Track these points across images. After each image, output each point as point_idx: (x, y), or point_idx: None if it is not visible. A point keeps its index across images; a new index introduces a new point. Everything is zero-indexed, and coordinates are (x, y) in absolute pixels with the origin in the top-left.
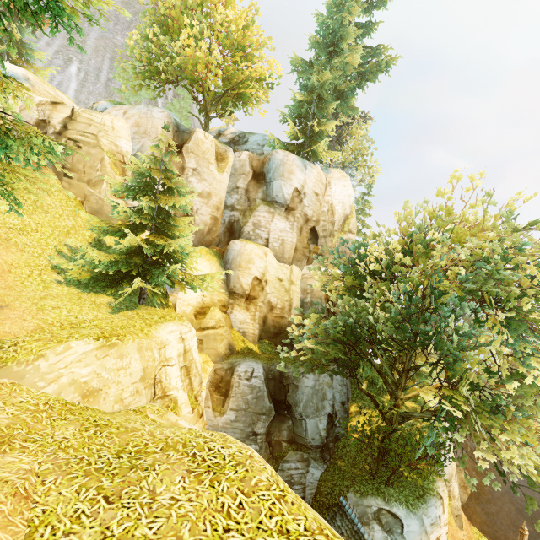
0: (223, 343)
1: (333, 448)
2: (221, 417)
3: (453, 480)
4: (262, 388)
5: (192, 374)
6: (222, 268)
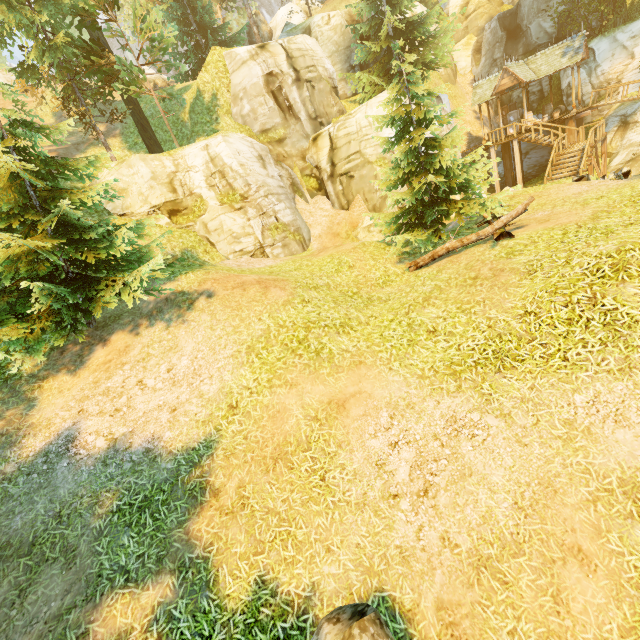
0: (483, 19)
1: None
2: (479, 66)
3: None
4: (495, 26)
5: None
6: None
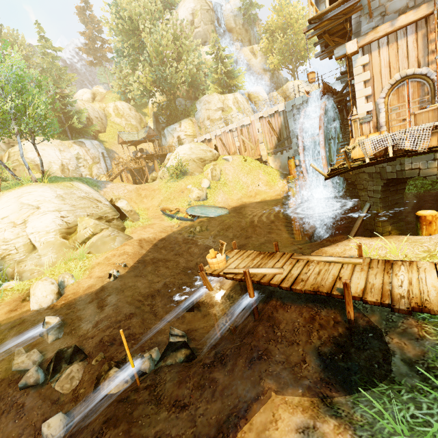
0: None
1: None
2: None
3: (205, 121)
4: (153, 116)
5: (119, 110)
6: None
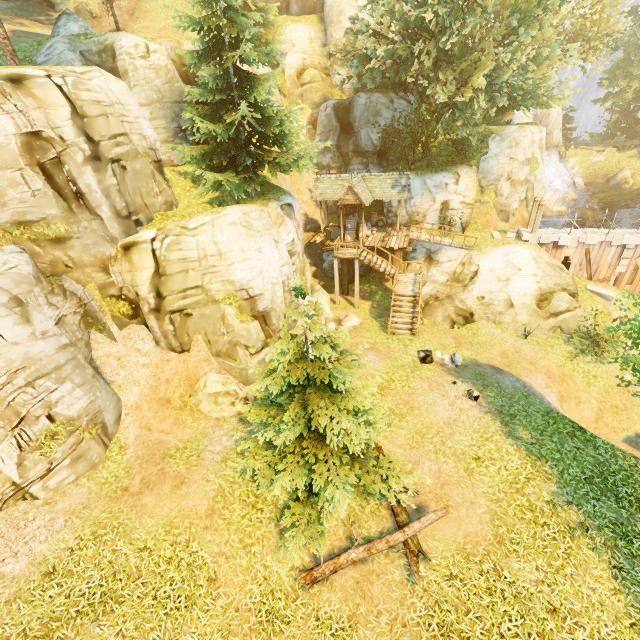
0: (317, 95)
1: (395, 163)
2: (313, 142)
3: (502, 180)
4: (331, 113)
5: None
6: (322, 32)
